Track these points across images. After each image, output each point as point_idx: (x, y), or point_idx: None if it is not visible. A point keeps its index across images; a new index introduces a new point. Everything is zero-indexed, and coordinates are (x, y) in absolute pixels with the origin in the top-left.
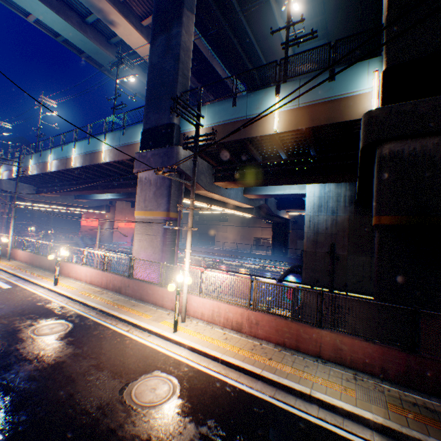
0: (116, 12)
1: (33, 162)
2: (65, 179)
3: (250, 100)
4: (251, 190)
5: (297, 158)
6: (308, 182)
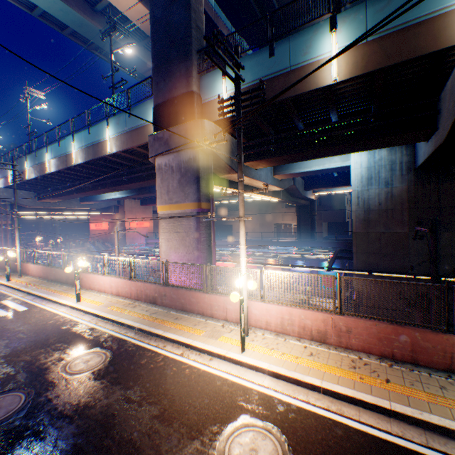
0: None
1: (29, 165)
2: (67, 180)
3: (293, 44)
4: (282, 169)
5: (352, 118)
6: (362, 148)
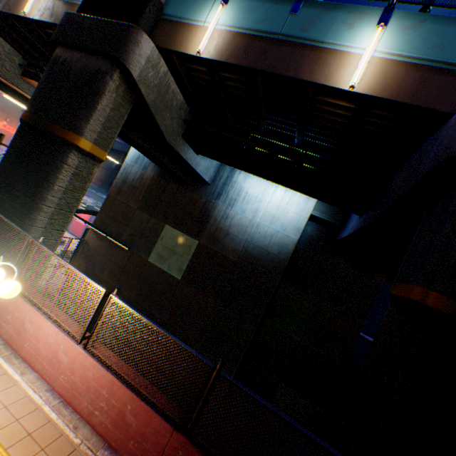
0: None
1: None
2: None
3: None
4: None
5: None
6: None
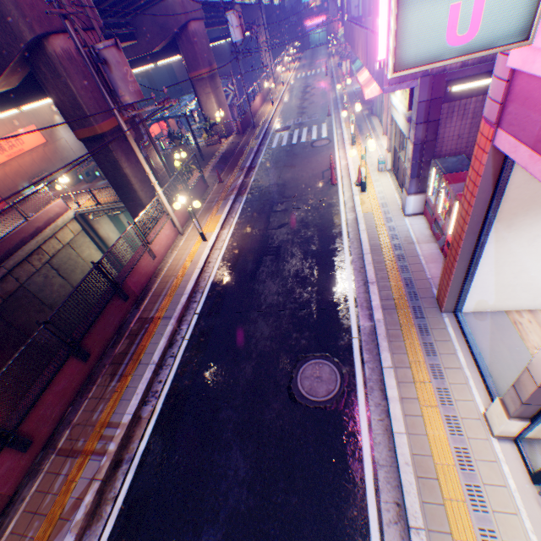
0: None
1: None
2: None
3: None
4: None
5: None
6: None
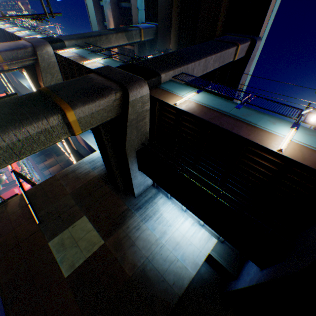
0: (114, 27)
1: (9, 26)
2: None
3: (96, 56)
4: None
5: None
6: None
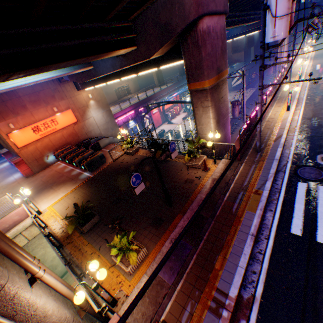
0: None
1: None
2: None
3: None
4: None
5: None
6: None
